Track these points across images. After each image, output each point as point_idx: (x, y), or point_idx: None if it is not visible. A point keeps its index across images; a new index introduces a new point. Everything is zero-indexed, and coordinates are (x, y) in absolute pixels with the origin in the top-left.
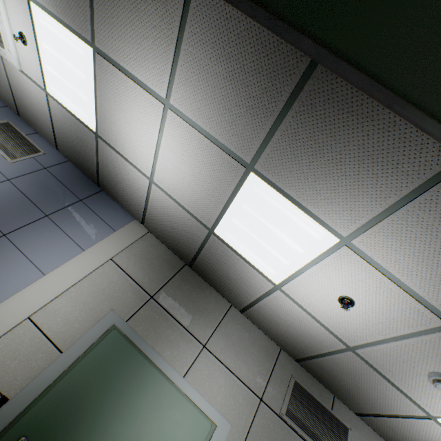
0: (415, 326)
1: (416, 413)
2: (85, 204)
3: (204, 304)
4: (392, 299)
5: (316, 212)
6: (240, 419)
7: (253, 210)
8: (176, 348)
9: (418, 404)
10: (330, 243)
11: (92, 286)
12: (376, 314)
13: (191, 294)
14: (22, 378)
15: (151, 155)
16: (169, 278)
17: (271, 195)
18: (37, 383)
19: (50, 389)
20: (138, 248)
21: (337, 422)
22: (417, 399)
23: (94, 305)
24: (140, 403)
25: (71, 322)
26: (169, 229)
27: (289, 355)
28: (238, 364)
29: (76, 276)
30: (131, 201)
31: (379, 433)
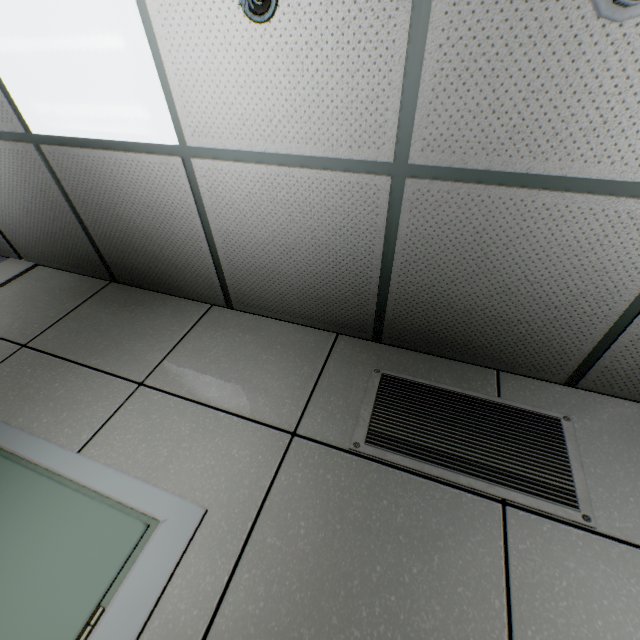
0: None
1: None
2: None
3: (146, 323)
4: None
5: None
6: (236, 489)
7: None
8: (69, 407)
9: None
10: None
11: None
12: None
13: (117, 317)
14: None
15: None
16: (71, 310)
17: None
18: None
19: None
20: (9, 291)
21: (523, 416)
22: None
23: None
24: None
25: None
26: (30, 222)
27: (361, 339)
28: (229, 389)
29: None
30: None
31: None
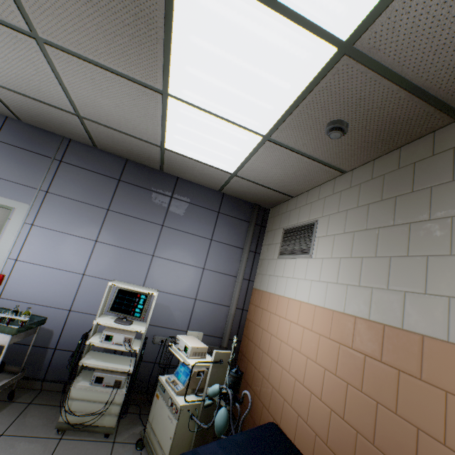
0: None
1: None
2: None
3: None
4: None
5: None
6: None
7: None
8: None
9: None
10: None
11: None
12: None
13: None
14: None
15: None
16: None
17: None
18: None
19: None
20: None
21: None
22: None
23: (4, 213)
24: None
25: None
26: None
27: None
28: None
29: None
30: None
31: None
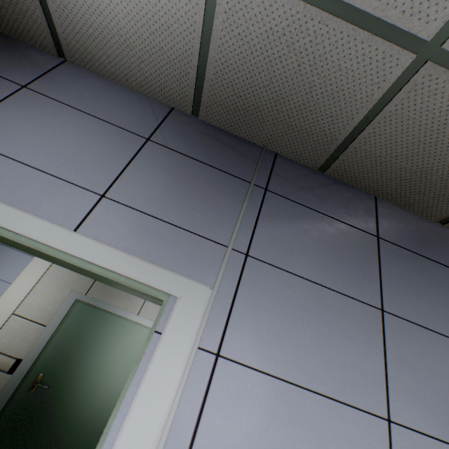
0: None
1: None
2: None
3: None
4: None
5: None
6: None
7: None
8: (128, 299)
9: None
10: None
11: (51, 280)
12: None
13: None
14: (26, 347)
15: None
16: None
17: None
18: (37, 346)
19: (47, 347)
20: None
21: None
22: None
23: (57, 292)
24: (111, 337)
25: (45, 307)
26: None
27: None
28: None
29: (35, 277)
30: None
31: None
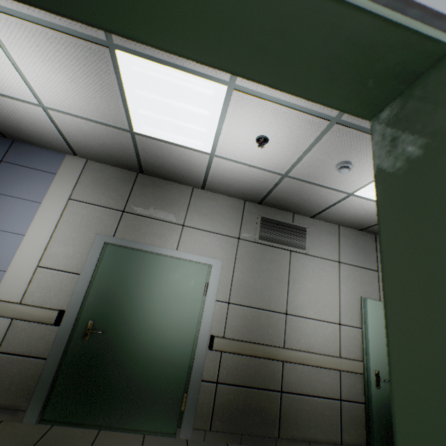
0: (313, 135)
1: (341, 197)
2: (9, 163)
3: (170, 198)
4: (289, 121)
5: (194, 67)
6: (227, 255)
7: (147, 92)
8: (162, 236)
9: (340, 191)
10: (222, 94)
11: (69, 226)
12: (286, 140)
13: (155, 195)
14: (65, 298)
15: (17, 77)
16: (130, 191)
17: (149, 68)
18: (77, 296)
19: (88, 295)
20: (87, 179)
21: (298, 228)
22: (338, 188)
23: (81, 238)
24: (154, 276)
25: (72, 255)
26: (100, 149)
27: (253, 203)
28: (214, 225)
29: (50, 225)
30: (48, 138)
31: (329, 222)
